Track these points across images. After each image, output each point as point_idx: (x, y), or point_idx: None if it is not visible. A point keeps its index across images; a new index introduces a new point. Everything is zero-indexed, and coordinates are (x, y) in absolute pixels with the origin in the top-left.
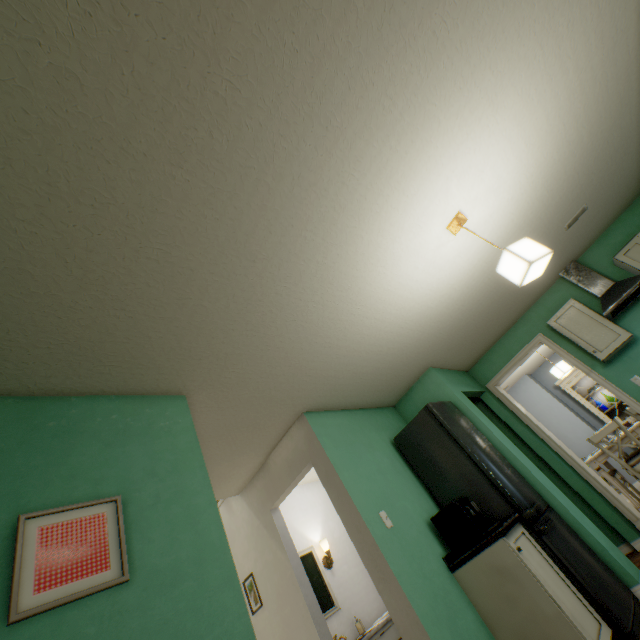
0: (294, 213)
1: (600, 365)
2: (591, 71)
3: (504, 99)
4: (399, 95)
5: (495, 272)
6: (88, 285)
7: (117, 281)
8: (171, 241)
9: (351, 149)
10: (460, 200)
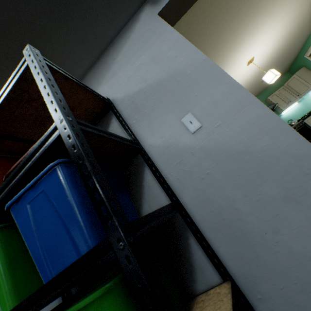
0: (234, 29)
1: None
2: (299, 22)
3: (284, 19)
4: (275, 0)
5: None
6: (188, 23)
7: (193, 26)
8: (212, 19)
9: (257, 13)
10: (256, 52)
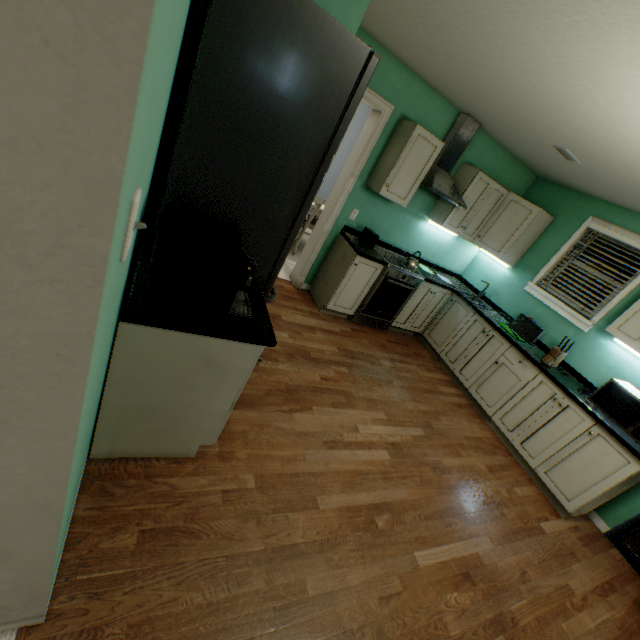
0: None
1: (363, 184)
2: None
3: None
4: None
5: (586, 109)
6: None
7: None
8: None
9: None
10: None
